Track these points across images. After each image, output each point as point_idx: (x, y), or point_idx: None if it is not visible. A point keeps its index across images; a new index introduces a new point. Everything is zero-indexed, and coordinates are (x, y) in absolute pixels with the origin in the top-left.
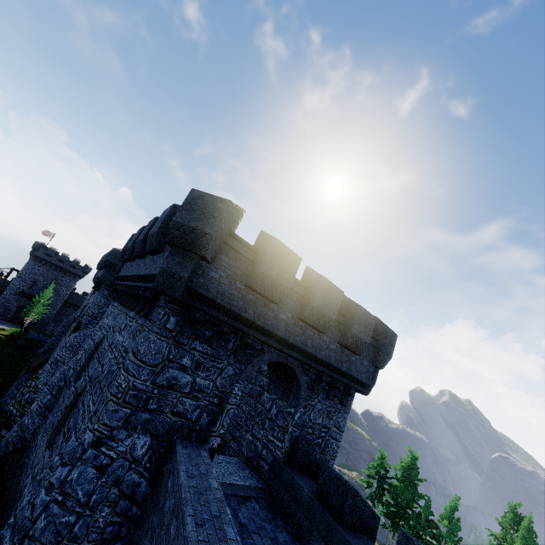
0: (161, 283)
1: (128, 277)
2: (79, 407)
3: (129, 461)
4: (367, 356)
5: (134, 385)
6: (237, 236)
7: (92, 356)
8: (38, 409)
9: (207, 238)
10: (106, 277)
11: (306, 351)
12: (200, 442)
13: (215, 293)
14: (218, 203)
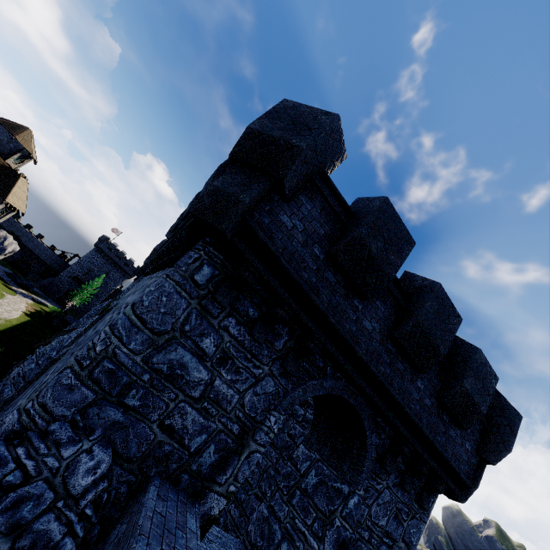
0: (206, 206)
1: (167, 241)
2: (41, 377)
3: (56, 493)
4: (471, 435)
5: (114, 353)
6: (330, 180)
7: (94, 324)
8: (16, 377)
9: (293, 152)
10: (148, 265)
11: (391, 393)
12: (191, 496)
13: (281, 248)
14: (319, 115)
